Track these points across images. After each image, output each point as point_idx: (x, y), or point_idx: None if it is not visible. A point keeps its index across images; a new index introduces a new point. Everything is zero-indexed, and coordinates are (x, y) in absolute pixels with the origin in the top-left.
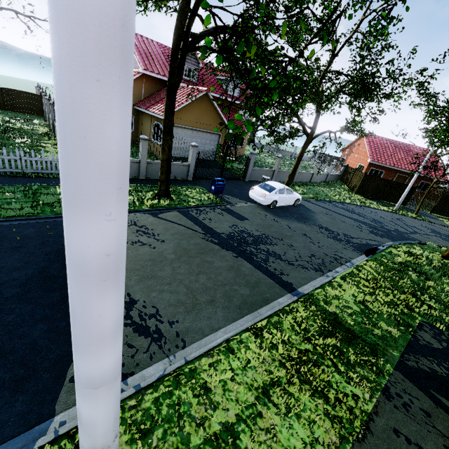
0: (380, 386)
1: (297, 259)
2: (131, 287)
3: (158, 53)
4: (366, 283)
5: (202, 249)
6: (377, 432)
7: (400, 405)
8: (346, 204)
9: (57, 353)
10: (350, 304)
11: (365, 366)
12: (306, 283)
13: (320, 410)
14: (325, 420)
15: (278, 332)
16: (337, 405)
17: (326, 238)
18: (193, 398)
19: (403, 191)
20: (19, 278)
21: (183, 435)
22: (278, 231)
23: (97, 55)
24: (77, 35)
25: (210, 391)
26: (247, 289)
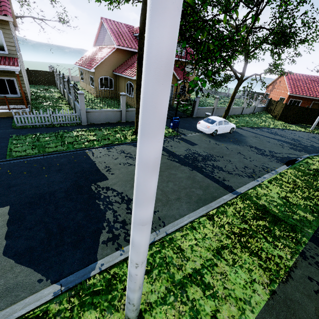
0: (298, 251)
1: (235, 170)
2: (127, 191)
3: (125, 32)
4: (287, 185)
5: (168, 166)
6: (296, 278)
7: (313, 263)
8: (271, 128)
9: (92, 228)
10: (275, 199)
11: (287, 239)
12: (242, 185)
13: (255, 263)
14: (259, 269)
15: (224, 217)
16: (267, 261)
17: (255, 154)
18: (173, 254)
19: (317, 115)
20: (64, 187)
21: (170, 273)
22: (220, 151)
23: (163, 75)
24: (157, 69)
25: (183, 250)
26: (201, 190)
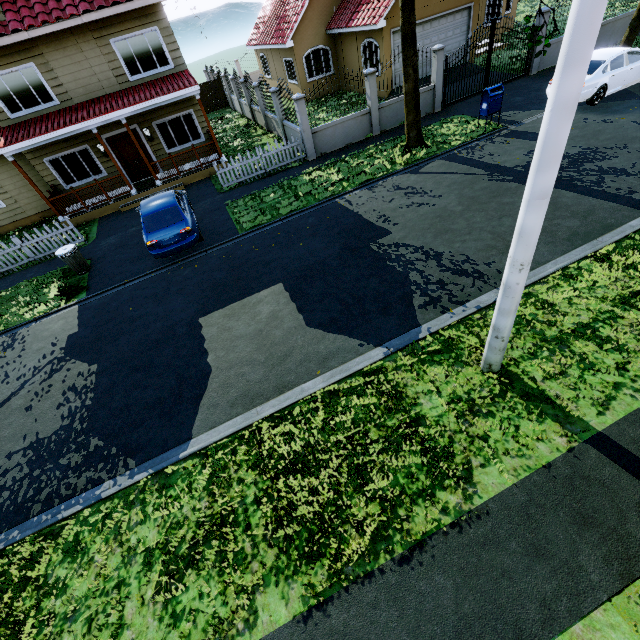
0: None
1: None
2: (430, 244)
3: None
4: None
5: (494, 192)
6: None
7: None
8: None
9: (397, 294)
10: None
11: None
12: None
13: None
14: None
15: (634, 254)
16: None
17: None
18: (537, 311)
19: None
20: (333, 254)
21: (536, 331)
22: (616, 136)
23: None
24: None
25: (554, 305)
26: (575, 220)
